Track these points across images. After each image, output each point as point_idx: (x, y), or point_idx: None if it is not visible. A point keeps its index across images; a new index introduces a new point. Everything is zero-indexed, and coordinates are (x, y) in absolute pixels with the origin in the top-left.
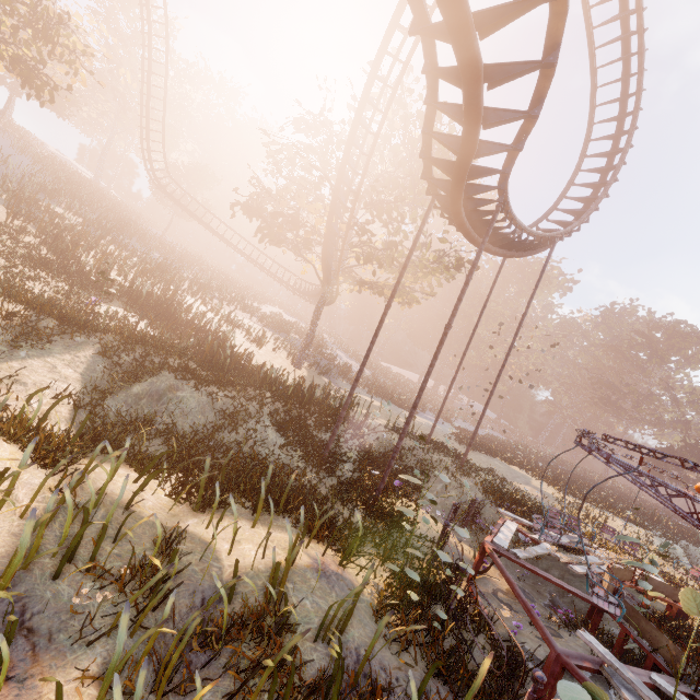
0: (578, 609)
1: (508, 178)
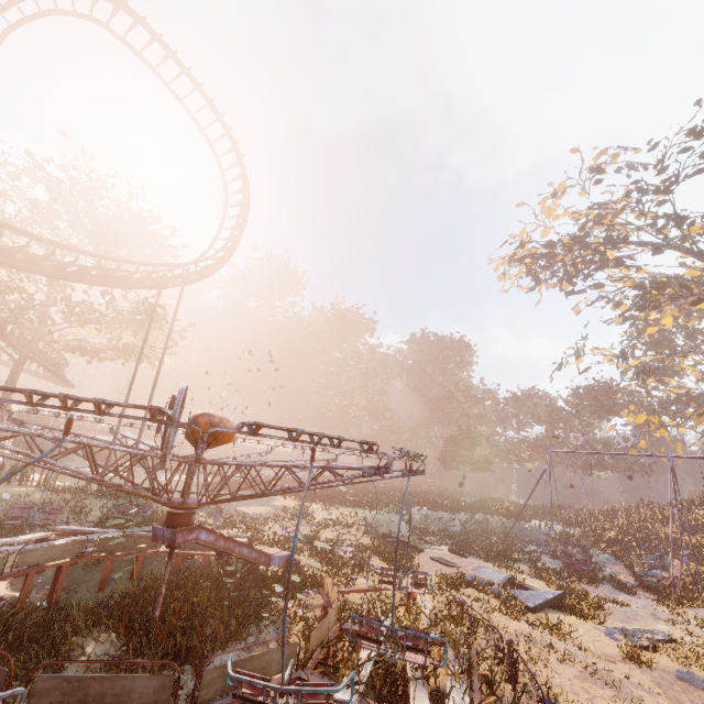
0: (79, 597)
1: None
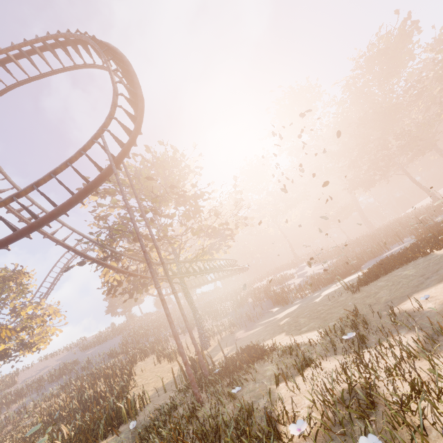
0: None
1: None
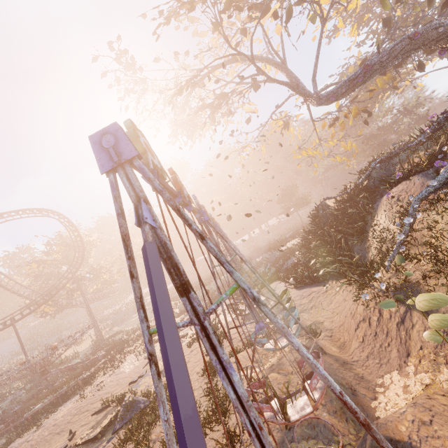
0: None
1: None
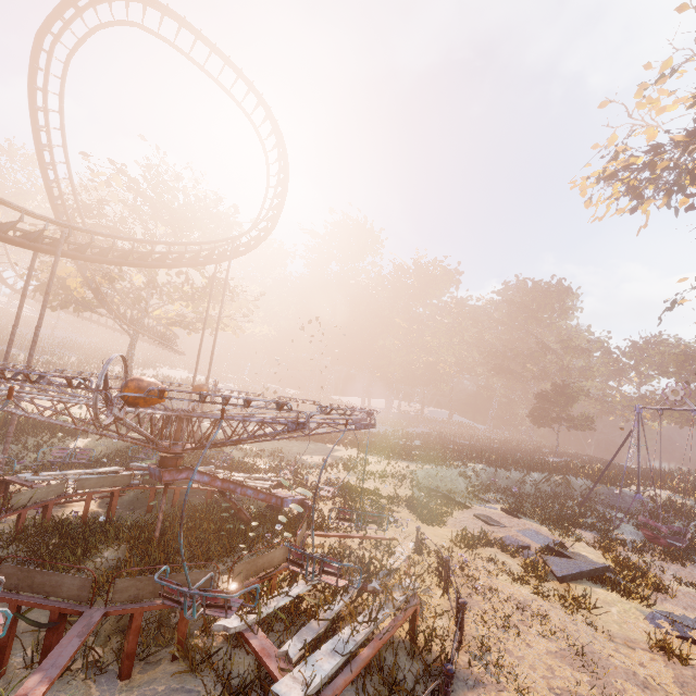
0: (135, 517)
1: (27, 213)
